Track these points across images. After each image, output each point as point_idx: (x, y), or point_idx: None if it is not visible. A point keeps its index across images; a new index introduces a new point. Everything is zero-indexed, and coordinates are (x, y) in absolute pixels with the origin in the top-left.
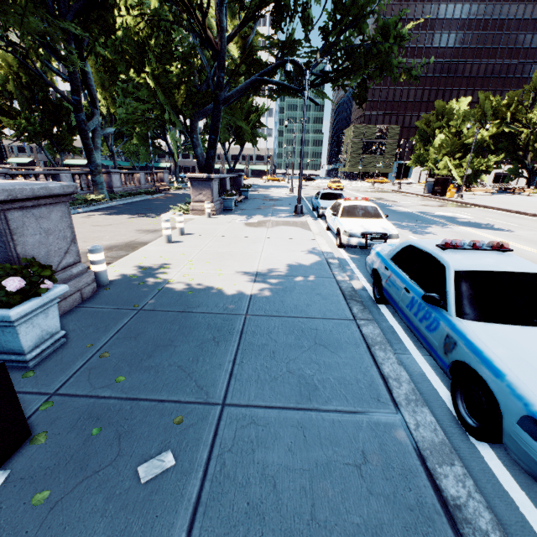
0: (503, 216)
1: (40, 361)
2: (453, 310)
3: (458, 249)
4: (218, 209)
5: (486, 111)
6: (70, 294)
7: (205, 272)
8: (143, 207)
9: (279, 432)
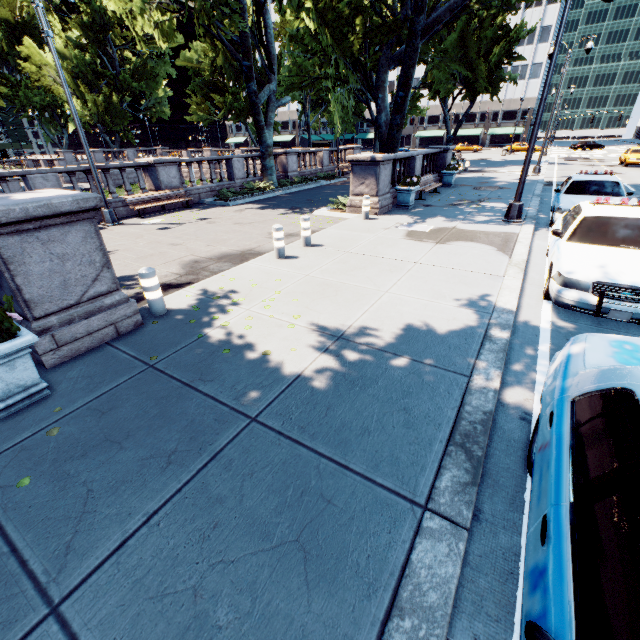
0: None
1: (7, 416)
2: None
3: None
4: (386, 205)
5: None
6: (97, 329)
7: (276, 316)
8: (306, 198)
9: None
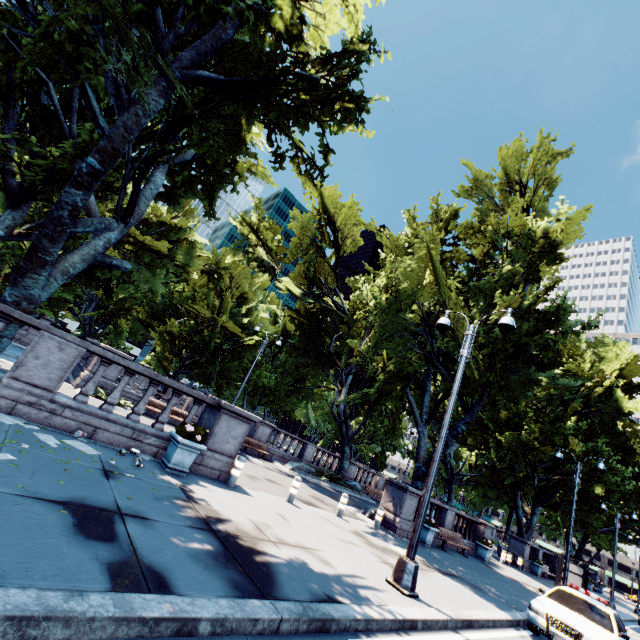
0: None
1: None
2: None
3: None
4: None
5: None
6: None
7: None
8: None
9: None
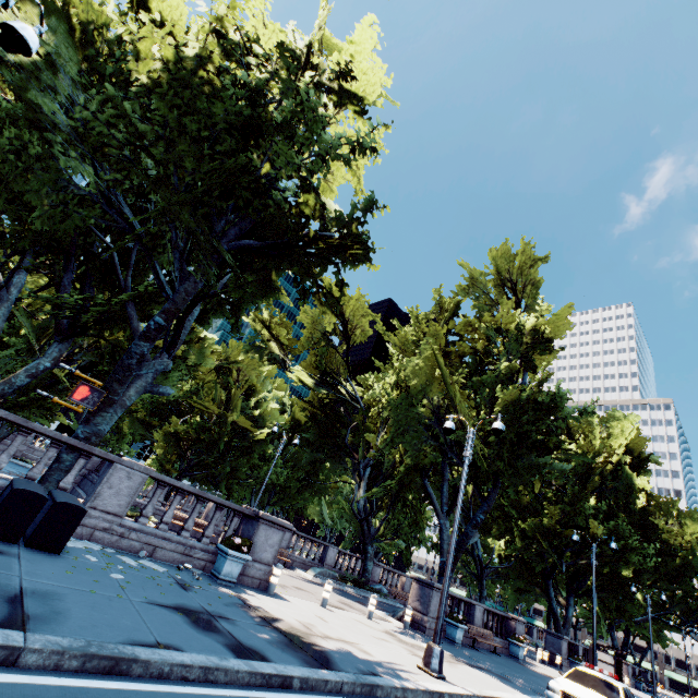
0: None
1: None
2: None
3: None
4: (631, 684)
5: None
6: None
7: (633, 692)
8: None
9: None
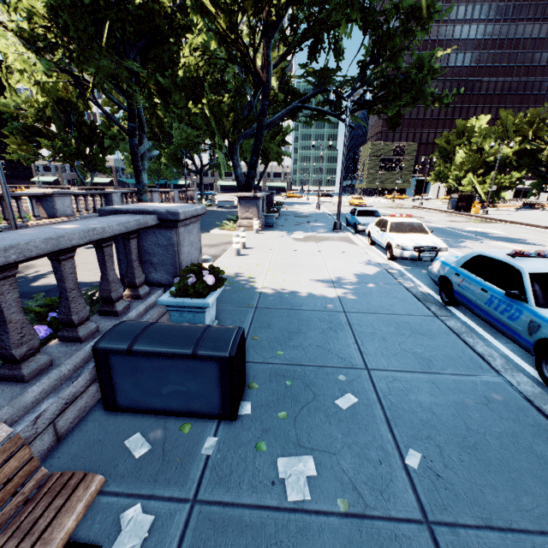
0: (533, 232)
1: None
2: (533, 302)
3: (526, 257)
4: (262, 225)
5: (507, 129)
6: None
7: (287, 279)
8: None
9: (419, 385)
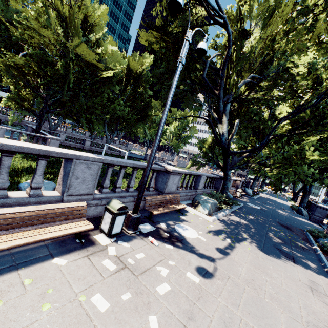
0: None
1: None
2: None
3: None
4: None
5: None
6: None
7: None
8: (275, 197)
9: None
